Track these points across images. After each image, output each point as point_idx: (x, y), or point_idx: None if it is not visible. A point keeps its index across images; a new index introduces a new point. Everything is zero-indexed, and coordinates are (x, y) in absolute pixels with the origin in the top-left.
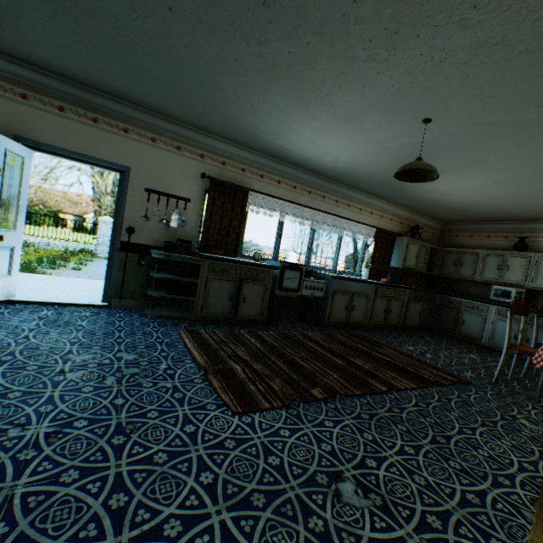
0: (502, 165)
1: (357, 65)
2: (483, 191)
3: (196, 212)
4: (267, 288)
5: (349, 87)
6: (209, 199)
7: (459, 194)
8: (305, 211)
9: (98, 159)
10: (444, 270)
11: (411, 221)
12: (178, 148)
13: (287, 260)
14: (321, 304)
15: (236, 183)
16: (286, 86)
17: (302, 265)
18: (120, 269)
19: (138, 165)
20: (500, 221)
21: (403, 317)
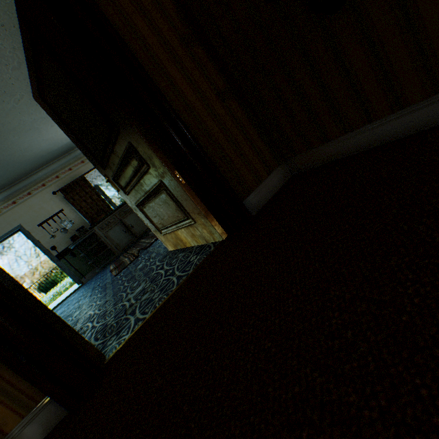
0: None
1: (19, 107)
2: None
3: (72, 211)
4: None
5: (34, 110)
6: (70, 200)
7: None
8: None
9: (3, 235)
10: None
11: None
12: (29, 194)
13: None
14: None
15: (75, 179)
16: (15, 135)
17: None
18: (69, 267)
19: (23, 220)
20: None
21: None
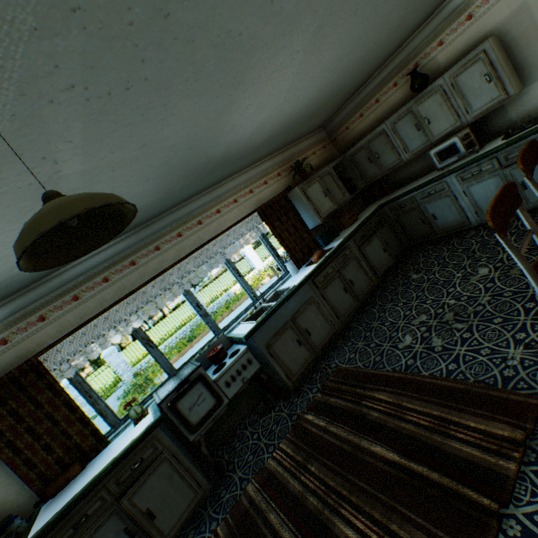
0: (277, 21)
1: None
2: (310, 73)
3: None
4: (172, 455)
5: None
6: None
7: (292, 101)
8: (151, 287)
9: None
10: (367, 175)
11: (289, 160)
12: None
13: (246, 257)
14: (269, 368)
15: (11, 367)
16: None
17: (195, 371)
18: None
19: None
20: (373, 75)
21: (371, 271)
